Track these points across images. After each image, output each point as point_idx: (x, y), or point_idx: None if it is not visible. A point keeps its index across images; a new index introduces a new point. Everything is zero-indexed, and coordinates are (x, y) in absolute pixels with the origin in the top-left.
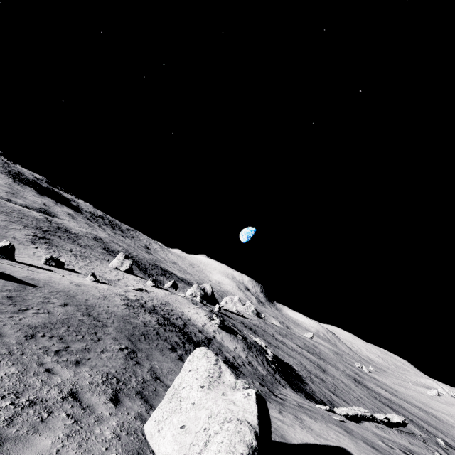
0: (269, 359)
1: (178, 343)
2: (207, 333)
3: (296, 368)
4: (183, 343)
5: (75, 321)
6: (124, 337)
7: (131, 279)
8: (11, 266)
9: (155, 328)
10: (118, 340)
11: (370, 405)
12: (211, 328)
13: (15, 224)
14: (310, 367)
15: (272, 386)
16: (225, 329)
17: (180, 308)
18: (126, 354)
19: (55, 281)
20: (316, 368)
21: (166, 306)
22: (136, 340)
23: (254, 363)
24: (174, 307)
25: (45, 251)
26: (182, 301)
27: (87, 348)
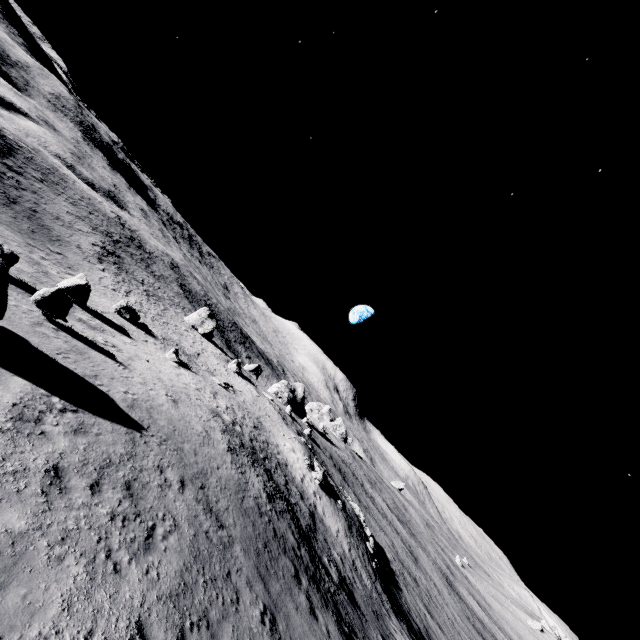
0: (367, 547)
1: (295, 548)
2: (308, 499)
3: (388, 556)
4: (298, 548)
5: (204, 542)
6: (254, 568)
7: (210, 354)
8: (101, 357)
9: (268, 513)
10: (252, 584)
11: (465, 635)
12: (311, 486)
13: (83, 222)
14: (402, 552)
15: (386, 629)
16: (324, 487)
17: (274, 436)
18: (270, 634)
19: (155, 402)
20: (408, 555)
21: (260, 434)
22: (265, 570)
23: (357, 564)
24: (268, 433)
25: (113, 278)
26: (273, 417)
27: (236, 639)
